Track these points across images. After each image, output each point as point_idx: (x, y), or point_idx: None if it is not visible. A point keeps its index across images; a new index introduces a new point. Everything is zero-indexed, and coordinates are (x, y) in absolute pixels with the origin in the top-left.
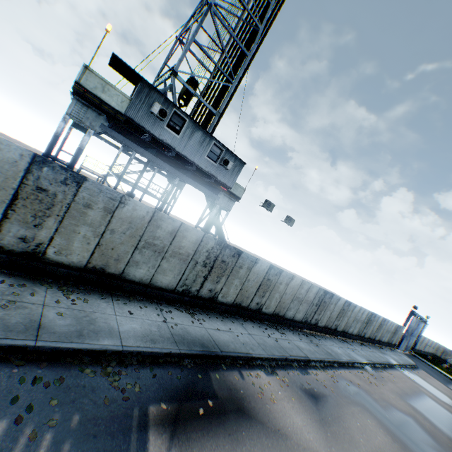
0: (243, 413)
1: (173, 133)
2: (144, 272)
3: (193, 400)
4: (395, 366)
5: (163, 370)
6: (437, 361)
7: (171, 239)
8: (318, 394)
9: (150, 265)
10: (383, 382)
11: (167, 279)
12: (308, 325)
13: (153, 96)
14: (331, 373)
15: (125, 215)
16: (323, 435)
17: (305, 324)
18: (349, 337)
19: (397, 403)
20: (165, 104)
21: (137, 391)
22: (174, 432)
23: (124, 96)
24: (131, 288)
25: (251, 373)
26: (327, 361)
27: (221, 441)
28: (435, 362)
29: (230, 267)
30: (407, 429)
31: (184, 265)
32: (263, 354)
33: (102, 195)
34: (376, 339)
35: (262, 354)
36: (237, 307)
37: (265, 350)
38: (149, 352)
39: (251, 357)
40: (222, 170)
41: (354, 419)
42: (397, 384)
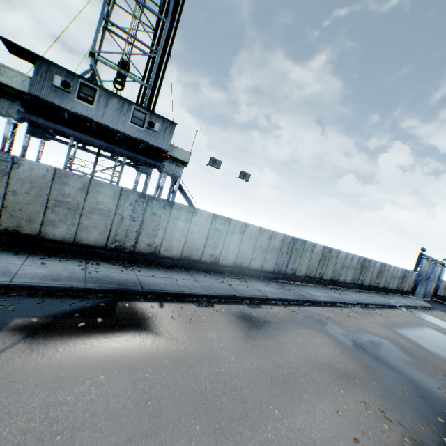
0: (138, 328)
1: (87, 105)
2: (65, 231)
3: (79, 318)
4: (398, 307)
5: (57, 300)
6: None
7: (85, 195)
8: (260, 321)
9: (70, 224)
10: (369, 317)
11: (93, 236)
12: (283, 276)
13: (54, 71)
14: (294, 309)
15: (24, 176)
16: (240, 345)
17: (279, 274)
18: (343, 286)
19: (376, 330)
20: (69, 77)
21: (9, 310)
22: (31, 335)
23: (24, 76)
24: (54, 247)
25: (176, 305)
26: (294, 301)
27: (90, 342)
28: None
29: (164, 219)
30: (372, 347)
31: (109, 220)
32: (200, 293)
33: None
34: (380, 286)
35: (200, 292)
36: (187, 260)
37: (208, 290)
38: (45, 287)
39: (184, 294)
40: (152, 134)
41: (298, 337)
42: (390, 319)
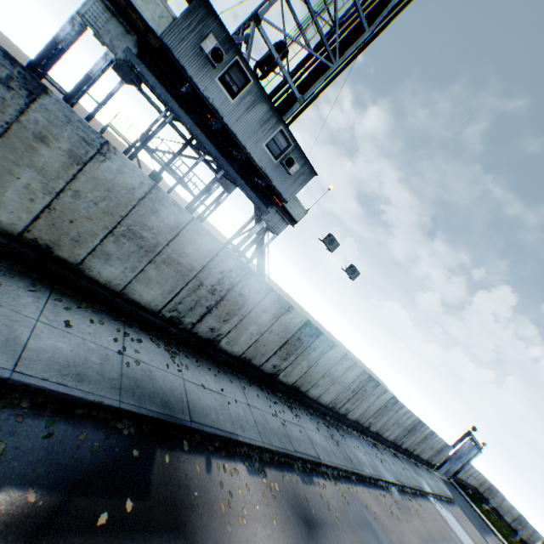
0: (179, 535)
1: (226, 94)
2: (116, 273)
3: (100, 494)
4: (428, 494)
5: (73, 429)
6: (478, 498)
7: (171, 237)
8: (316, 520)
9: (129, 266)
10: (409, 516)
11: (150, 293)
12: (334, 413)
13: (211, 26)
14: (344, 489)
15: (103, 176)
16: None
17: (331, 410)
18: (382, 442)
19: None
20: (225, 46)
21: None
22: None
23: (166, 9)
24: (90, 290)
25: (225, 466)
26: (343, 470)
27: None
28: (475, 499)
29: (249, 305)
30: None
31: (182, 281)
32: (255, 440)
33: (69, 130)
34: (415, 453)
35: (254, 439)
36: (245, 363)
37: (262, 434)
38: (62, 394)
39: (236, 439)
40: (282, 173)
41: None
42: (426, 522)
